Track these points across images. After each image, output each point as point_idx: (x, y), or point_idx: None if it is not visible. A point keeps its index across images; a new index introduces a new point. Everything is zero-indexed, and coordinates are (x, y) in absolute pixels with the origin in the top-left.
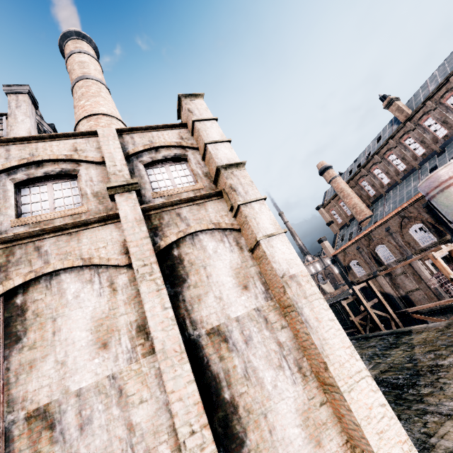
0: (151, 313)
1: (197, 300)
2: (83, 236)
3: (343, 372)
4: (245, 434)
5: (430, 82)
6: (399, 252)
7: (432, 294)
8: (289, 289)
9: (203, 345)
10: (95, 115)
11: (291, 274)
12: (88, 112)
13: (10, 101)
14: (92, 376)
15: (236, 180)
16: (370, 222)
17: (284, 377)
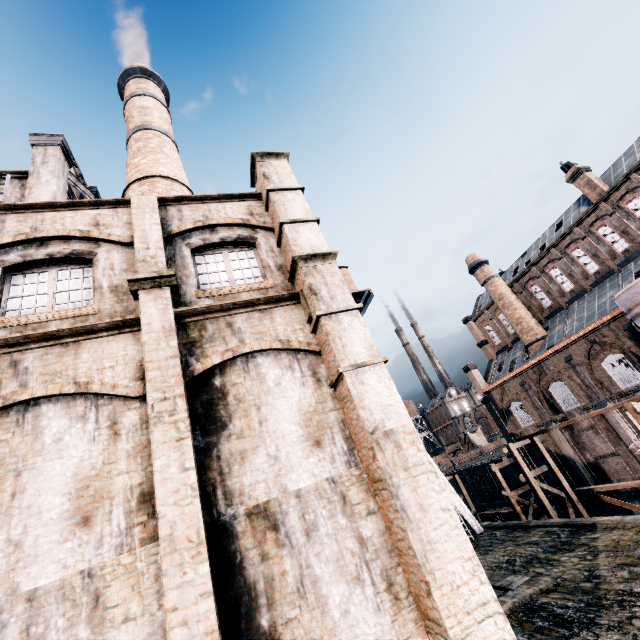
0: (162, 476)
1: (239, 458)
2: (83, 348)
3: (456, 603)
4: None
5: (638, 147)
6: (586, 394)
7: (636, 463)
8: (381, 454)
9: (238, 533)
10: (151, 178)
11: (388, 430)
12: (143, 173)
13: (35, 155)
14: (57, 570)
15: (320, 279)
16: (542, 346)
17: (362, 598)
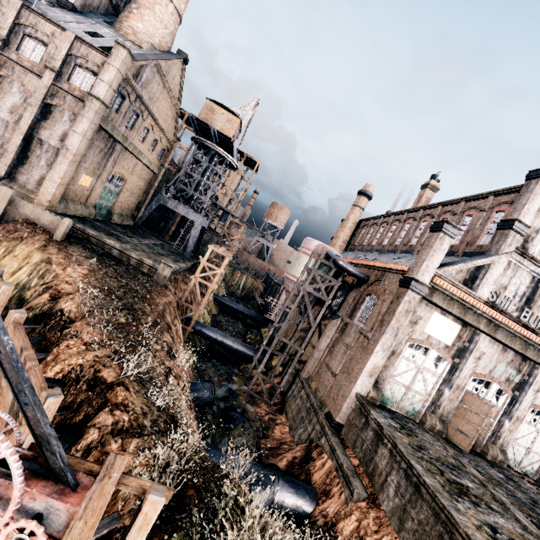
0: (25, 117)
1: (44, 128)
2: (28, 75)
3: (51, 177)
4: (25, 164)
5: None
6: None
7: None
8: (62, 150)
9: (34, 139)
10: None
11: (68, 148)
12: None
13: None
14: (4, 117)
15: (90, 104)
16: None
17: (47, 168)
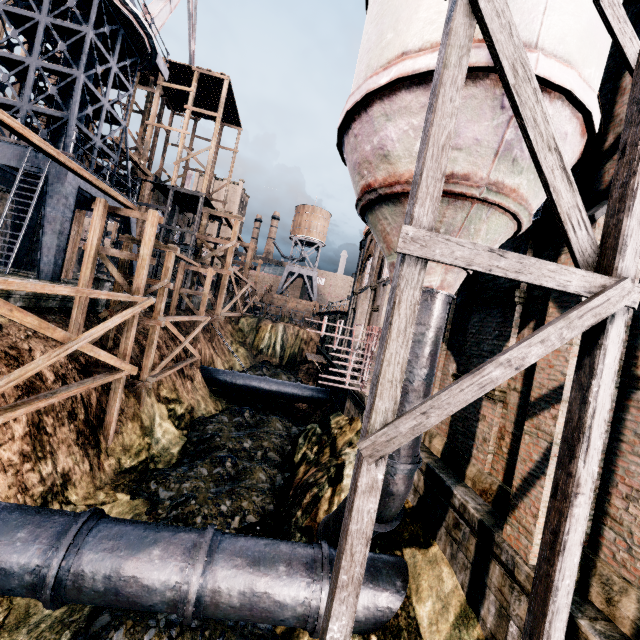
0: None
1: None
2: None
3: None
4: None
5: None
6: None
7: None
8: None
9: None
10: None
11: None
12: None
13: None
14: None
15: None
16: None
17: None
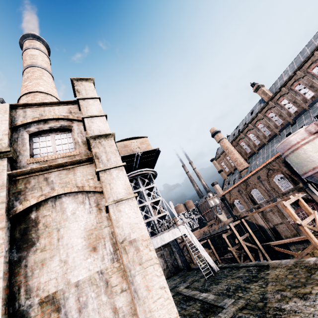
0: None
1: (40, 265)
2: None
3: None
4: None
5: (284, 75)
6: (267, 194)
7: (292, 227)
8: (126, 256)
9: (31, 317)
10: (33, 92)
11: (132, 239)
12: (29, 90)
13: None
14: None
15: (102, 149)
16: (247, 172)
17: None
